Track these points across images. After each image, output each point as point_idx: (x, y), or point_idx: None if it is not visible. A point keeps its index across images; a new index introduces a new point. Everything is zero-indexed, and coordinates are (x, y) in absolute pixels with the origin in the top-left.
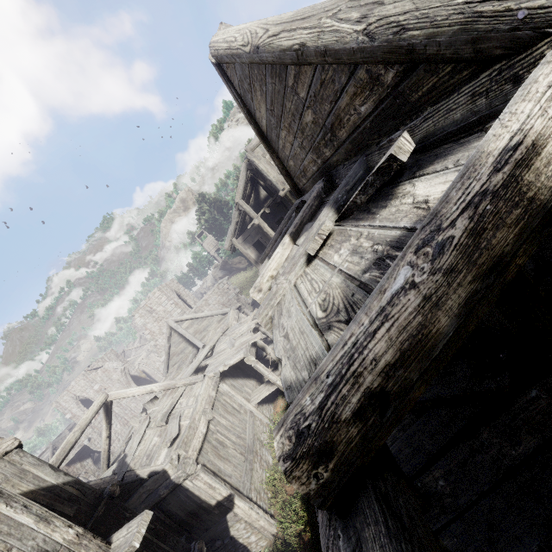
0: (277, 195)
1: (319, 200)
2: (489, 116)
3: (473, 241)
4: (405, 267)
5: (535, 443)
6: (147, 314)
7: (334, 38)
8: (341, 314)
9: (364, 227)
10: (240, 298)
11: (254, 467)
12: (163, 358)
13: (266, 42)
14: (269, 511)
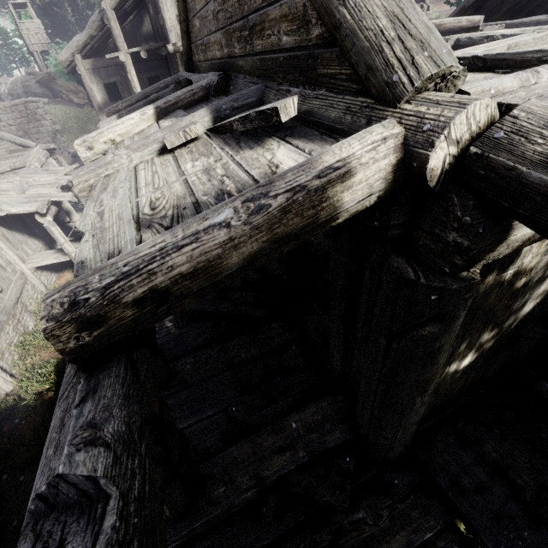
0: (164, 44)
1: (205, 93)
2: (346, 132)
3: (279, 216)
4: (231, 209)
5: (257, 353)
6: None
7: None
8: (166, 220)
9: (227, 154)
10: (57, 139)
11: (4, 328)
12: None
13: None
14: (10, 371)
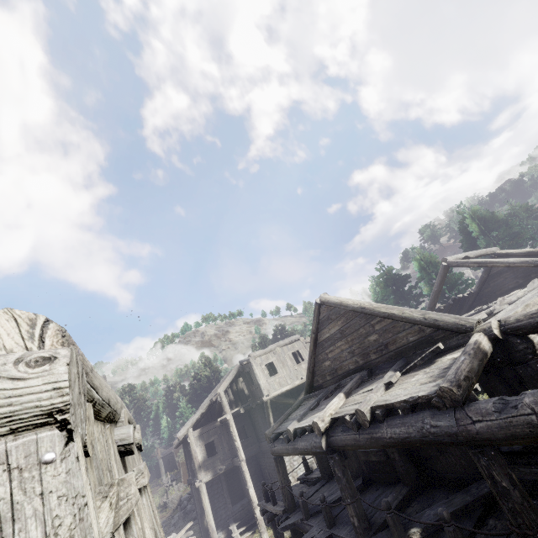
0: (253, 400)
1: (361, 380)
2: (463, 344)
3: (475, 354)
4: (462, 357)
5: None
6: None
7: (410, 316)
8: (438, 379)
9: (425, 369)
10: None
11: None
12: None
13: (371, 308)
14: None
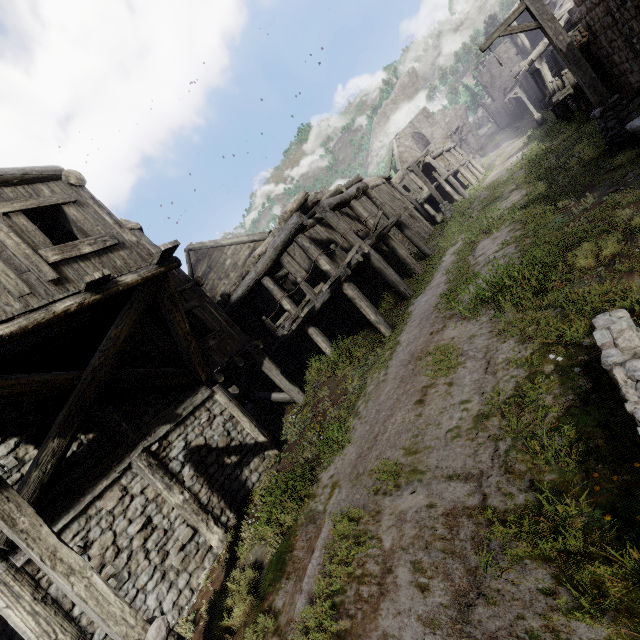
0: None
1: None
2: None
3: None
4: None
5: None
6: (495, 62)
7: None
8: None
9: None
10: None
11: None
12: (495, 98)
13: None
14: None
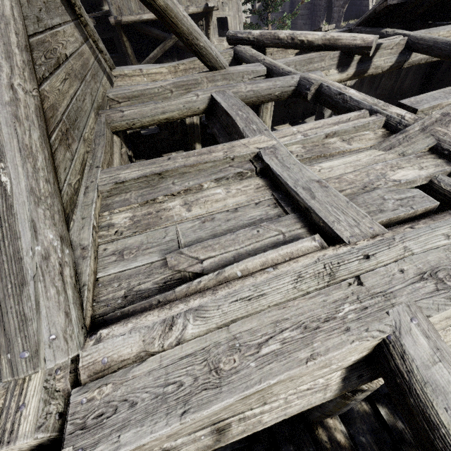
0: None
1: None
2: None
3: None
4: None
5: None
6: None
7: None
8: None
9: None
10: None
11: None
12: None
13: None
14: None
